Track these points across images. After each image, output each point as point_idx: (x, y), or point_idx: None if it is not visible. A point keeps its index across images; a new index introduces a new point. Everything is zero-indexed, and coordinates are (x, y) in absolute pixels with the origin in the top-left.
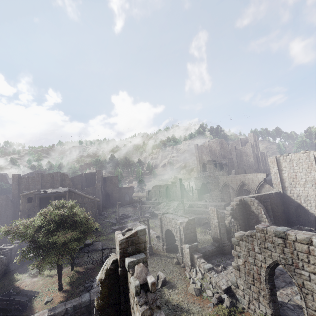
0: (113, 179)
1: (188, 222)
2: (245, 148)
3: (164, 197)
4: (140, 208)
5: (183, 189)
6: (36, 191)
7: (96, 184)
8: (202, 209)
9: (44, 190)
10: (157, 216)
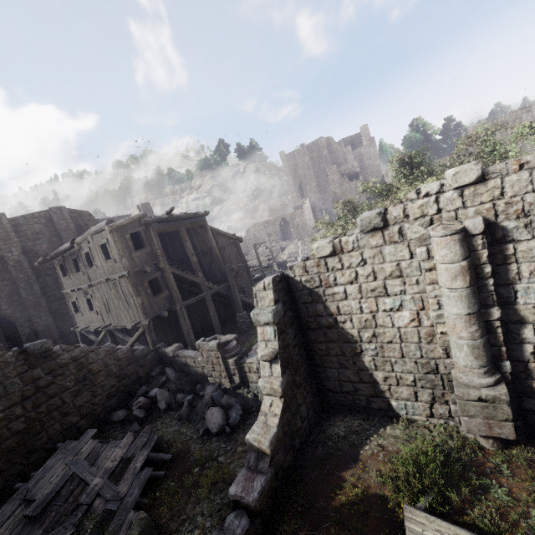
0: None
1: None
2: (367, 147)
3: (278, 241)
4: (274, 257)
5: (319, 215)
6: (143, 215)
7: None
8: None
9: (173, 208)
10: None
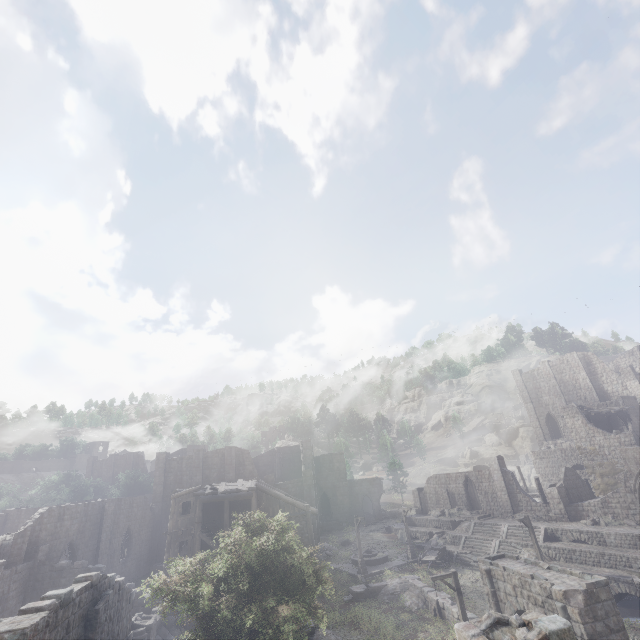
0: (334, 461)
1: (589, 592)
2: None
3: (462, 507)
4: (409, 536)
5: (514, 485)
6: (199, 488)
7: (303, 473)
8: (592, 546)
9: (213, 487)
10: (458, 562)
